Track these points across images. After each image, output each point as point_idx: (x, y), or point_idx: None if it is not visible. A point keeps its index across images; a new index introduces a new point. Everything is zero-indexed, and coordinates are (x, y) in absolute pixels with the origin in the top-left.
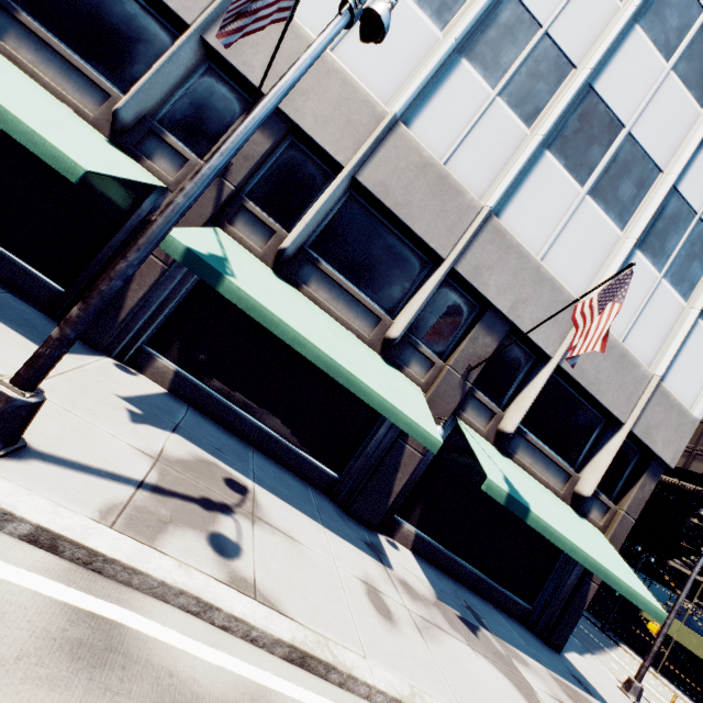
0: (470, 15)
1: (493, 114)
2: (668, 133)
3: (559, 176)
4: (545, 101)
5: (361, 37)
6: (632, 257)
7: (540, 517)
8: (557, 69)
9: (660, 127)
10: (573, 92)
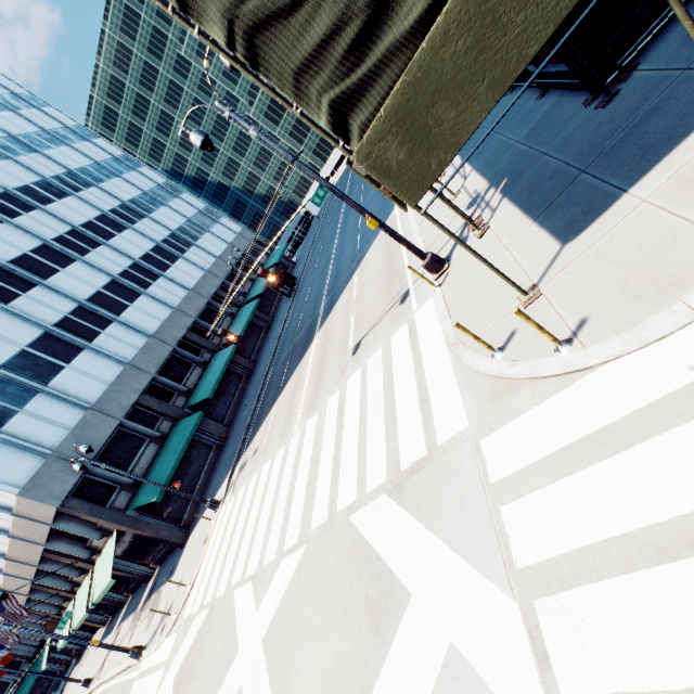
0: None
1: None
2: None
3: None
4: None
5: None
6: None
7: (94, 601)
8: None
9: None
10: None
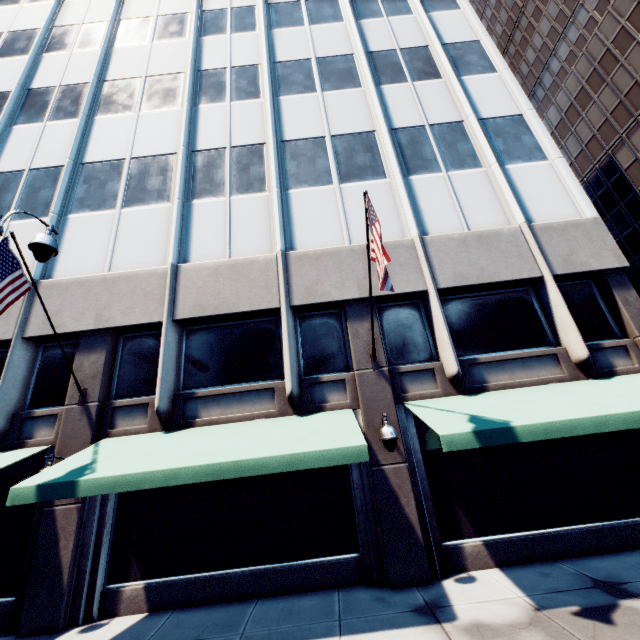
0: (177, 182)
1: (237, 207)
2: (355, 114)
3: (311, 193)
4: (262, 172)
5: (39, 261)
6: (411, 183)
7: (530, 424)
8: (254, 154)
9: (347, 117)
10: (273, 153)
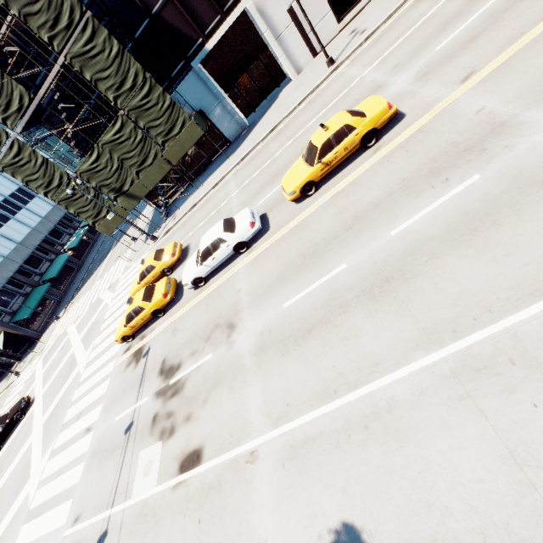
0: None
1: None
2: None
3: None
4: None
5: None
6: None
7: None
8: None
9: None
10: None
